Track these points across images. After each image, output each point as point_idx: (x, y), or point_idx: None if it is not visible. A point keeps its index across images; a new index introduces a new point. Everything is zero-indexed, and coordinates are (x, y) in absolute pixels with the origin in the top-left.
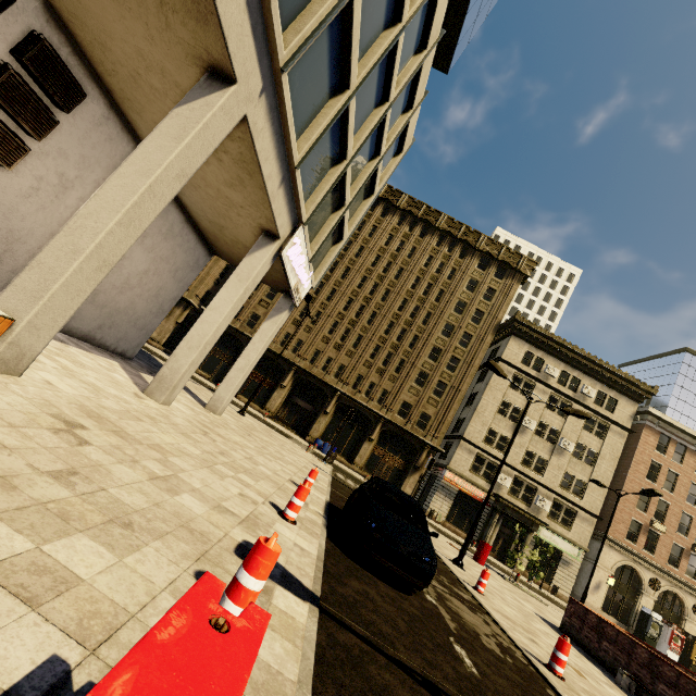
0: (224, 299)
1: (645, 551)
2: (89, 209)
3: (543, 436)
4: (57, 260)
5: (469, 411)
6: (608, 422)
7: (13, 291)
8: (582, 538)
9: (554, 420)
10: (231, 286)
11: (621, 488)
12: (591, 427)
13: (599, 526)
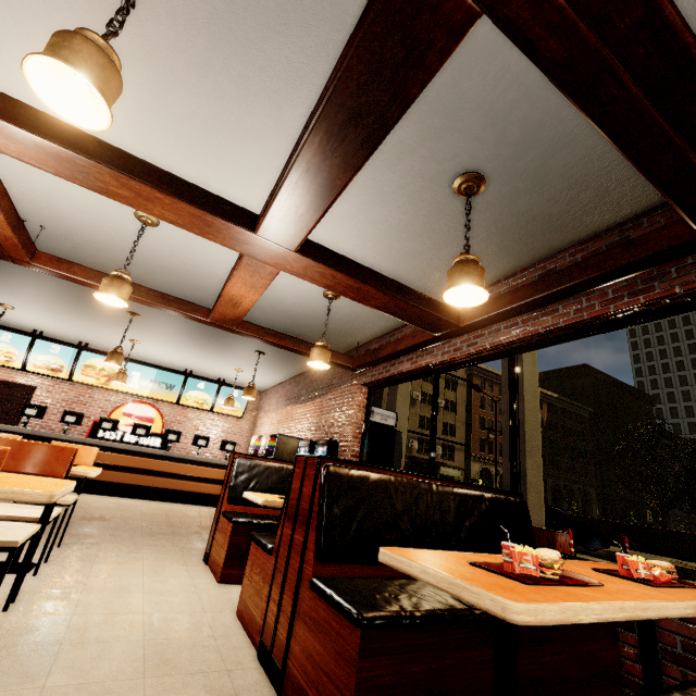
0: (401, 418)
1: (489, 455)
2: (528, 433)
3: (426, 402)
4: (535, 477)
5: (375, 400)
6: (456, 379)
7: (531, 511)
8: (461, 463)
9: (429, 388)
10: (400, 405)
11: (471, 420)
12: (448, 386)
13: (465, 450)
